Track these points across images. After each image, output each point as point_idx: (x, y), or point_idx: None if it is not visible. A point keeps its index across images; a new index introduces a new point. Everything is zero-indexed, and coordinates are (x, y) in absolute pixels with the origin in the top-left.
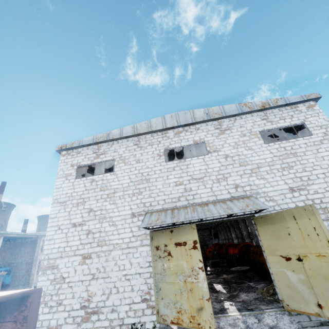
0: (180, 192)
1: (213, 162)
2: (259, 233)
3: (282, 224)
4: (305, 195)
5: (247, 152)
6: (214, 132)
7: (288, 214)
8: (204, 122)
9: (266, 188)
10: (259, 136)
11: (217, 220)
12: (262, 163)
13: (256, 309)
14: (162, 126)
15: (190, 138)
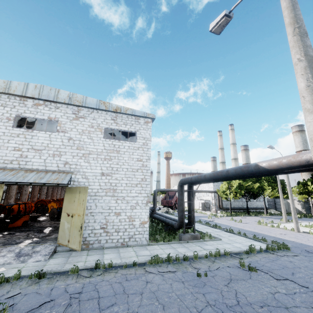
0: (16, 156)
1: (56, 140)
2: (65, 197)
3: (74, 194)
4: (109, 179)
5: (87, 140)
6: (70, 116)
7: (78, 189)
8: (66, 104)
9: (86, 170)
10: (102, 131)
11: (38, 184)
12: (94, 151)
13: (42, 243)
14: (21, 92)
15: (47, 113)
